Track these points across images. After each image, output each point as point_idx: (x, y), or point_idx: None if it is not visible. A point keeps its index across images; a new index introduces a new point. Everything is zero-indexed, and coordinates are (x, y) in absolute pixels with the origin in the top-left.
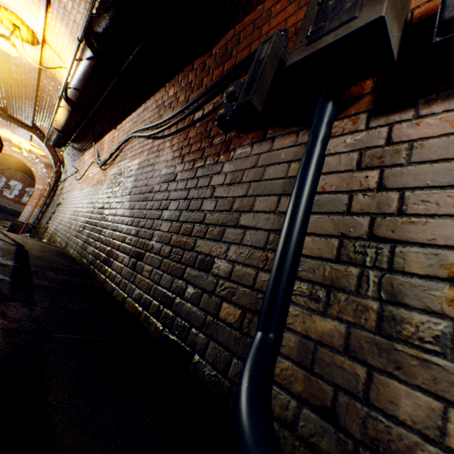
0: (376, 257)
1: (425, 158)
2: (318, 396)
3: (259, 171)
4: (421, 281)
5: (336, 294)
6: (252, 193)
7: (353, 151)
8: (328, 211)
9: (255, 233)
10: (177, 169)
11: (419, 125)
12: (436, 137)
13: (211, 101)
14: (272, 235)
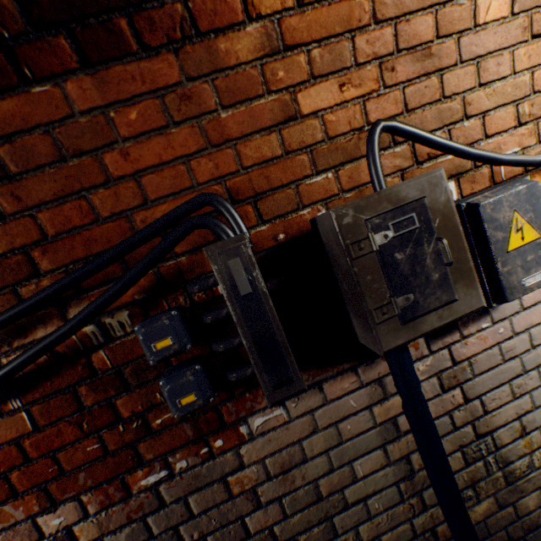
0: (486, 447)
1: (482, 369)
2: (500, 540)
3: (329, 433)
4: (511, 445)
5: (478, 484)
6: (341, 462)
7: (431, 376)
8: (440, 435)
9: (381, 496)
10: (52, 524)
11: (467, 344)
12: (481, 353)
13: (15, 340)
14: (402, 484)
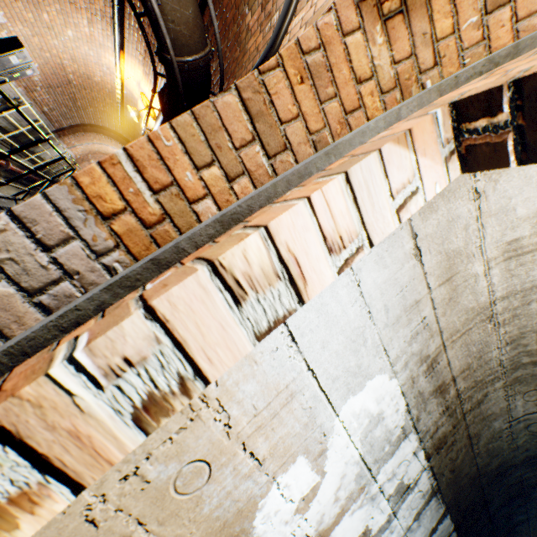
0: None
1: None
2: None
3: None
4: None
5: None
6: None
7: None
8: None
9: None
10: None
11: None
12: None
13: None
14: None
